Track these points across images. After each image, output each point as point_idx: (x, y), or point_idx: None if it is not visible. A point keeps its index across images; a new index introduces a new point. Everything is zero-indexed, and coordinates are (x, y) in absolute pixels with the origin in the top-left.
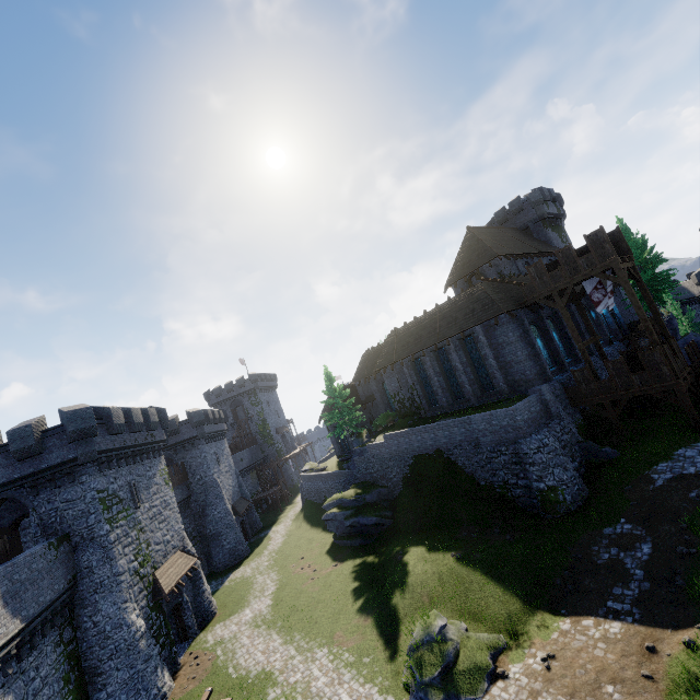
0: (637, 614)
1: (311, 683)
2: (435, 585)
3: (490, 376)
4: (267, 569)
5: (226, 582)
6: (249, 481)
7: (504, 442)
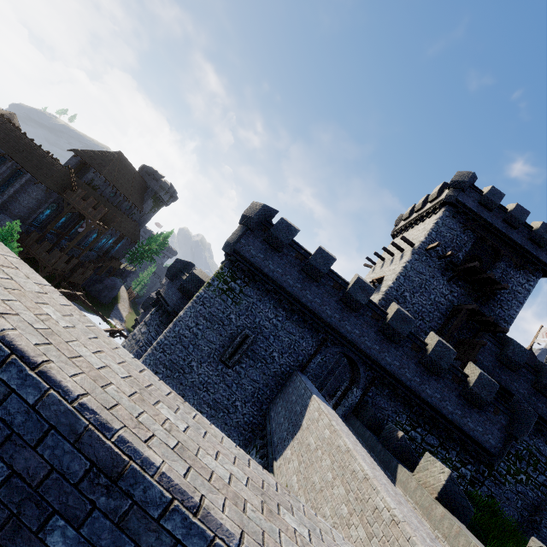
0: None
1: None
2: None
3: (2, 193)
4: None
5: None
6: None
7: None
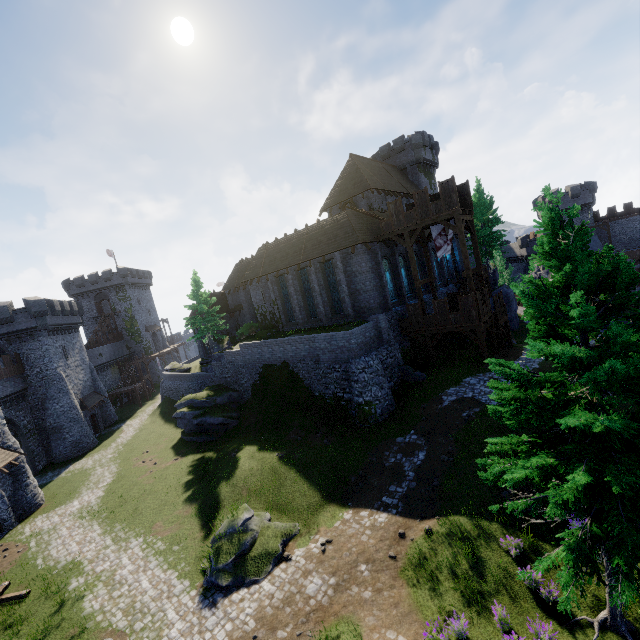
0: (400, 507)
1: (117, 571)
2: (256, 481)
3: (341, 301)
4: (109, 461)
5: (63, 473)
6: (109, 376)
7: (339, 361)
